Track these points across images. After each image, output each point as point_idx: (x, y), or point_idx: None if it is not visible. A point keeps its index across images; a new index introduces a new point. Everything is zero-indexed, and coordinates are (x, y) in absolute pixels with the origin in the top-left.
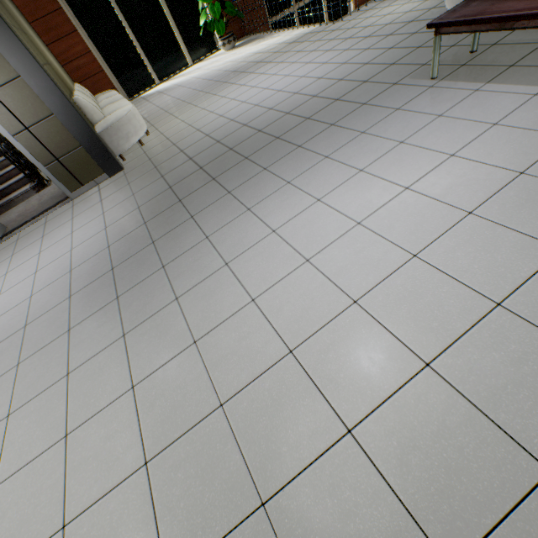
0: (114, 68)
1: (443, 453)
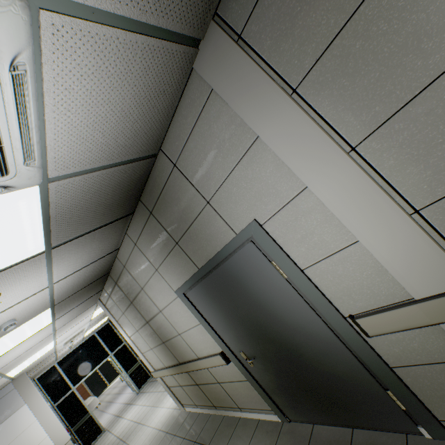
0: (92, 387)
1: (118, 408)
